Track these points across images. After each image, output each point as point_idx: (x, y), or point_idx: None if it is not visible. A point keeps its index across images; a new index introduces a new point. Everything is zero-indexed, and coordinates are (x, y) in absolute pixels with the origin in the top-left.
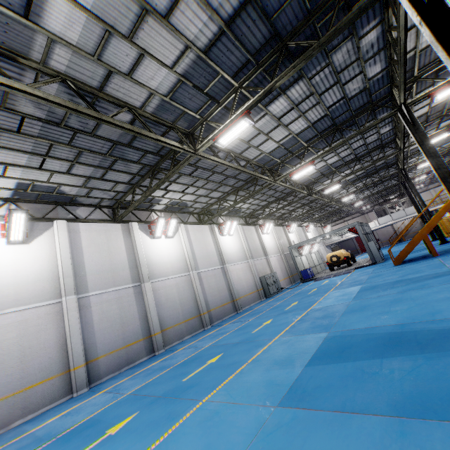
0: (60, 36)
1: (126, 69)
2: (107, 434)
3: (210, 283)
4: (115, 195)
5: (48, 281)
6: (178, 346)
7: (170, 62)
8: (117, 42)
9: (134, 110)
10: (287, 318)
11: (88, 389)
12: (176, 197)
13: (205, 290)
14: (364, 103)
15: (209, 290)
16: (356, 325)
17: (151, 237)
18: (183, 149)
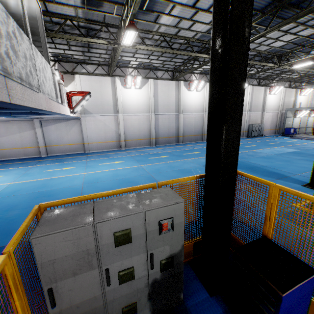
0: (164, 23)
1: (187, 27)
2: (161, 157)
3: None
4: (175, 67)
5: (146, 106)
6: (188, 144)
7: (208, 22)
8: (184, 21)
9: (188, 40)
10: None
11: (155, 146)
12: (208, 67)
13: None
14: None
15: None
16: (253, 161)
17: (188, 90)
18: (209, 58)
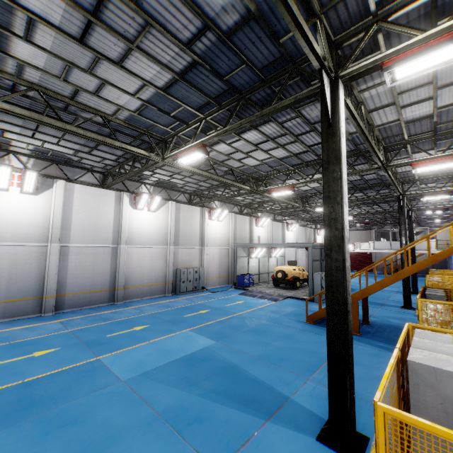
0: None
1: None
2: None
3: (82, 262)
4: None
5: None
6: None
7: None
8: None
9: None
10: (50, 362)
11: None
12: (34, 142)
13: (68, 269)
14: (276, 57)
15: (76, 271)
16: None
17: None
18: None
